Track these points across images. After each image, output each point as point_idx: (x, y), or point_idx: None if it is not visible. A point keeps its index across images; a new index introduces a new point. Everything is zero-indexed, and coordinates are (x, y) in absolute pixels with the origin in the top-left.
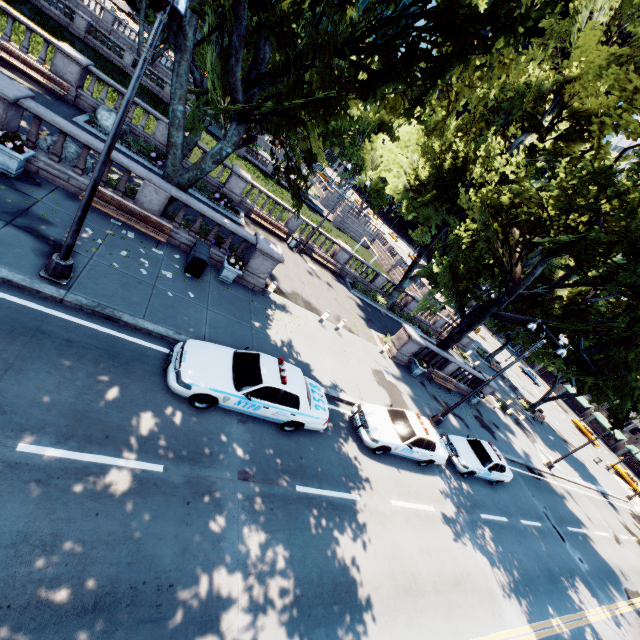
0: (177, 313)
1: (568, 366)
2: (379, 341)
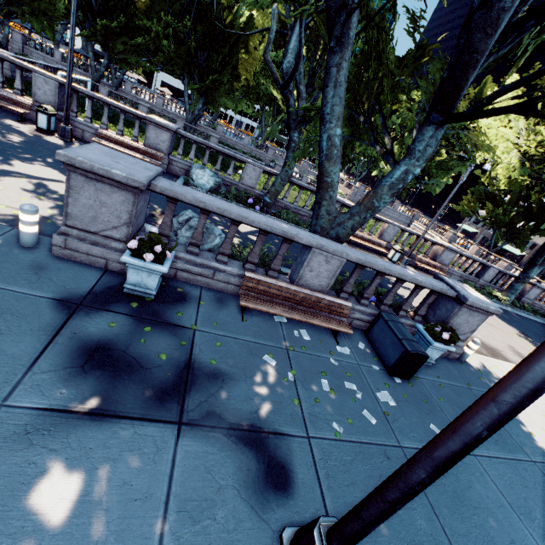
0: (476, 514)
1: None
2: None
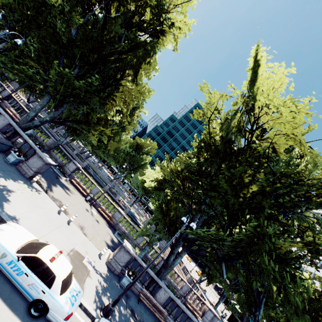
0: None
1: (221, 263)
2: (107, 254)
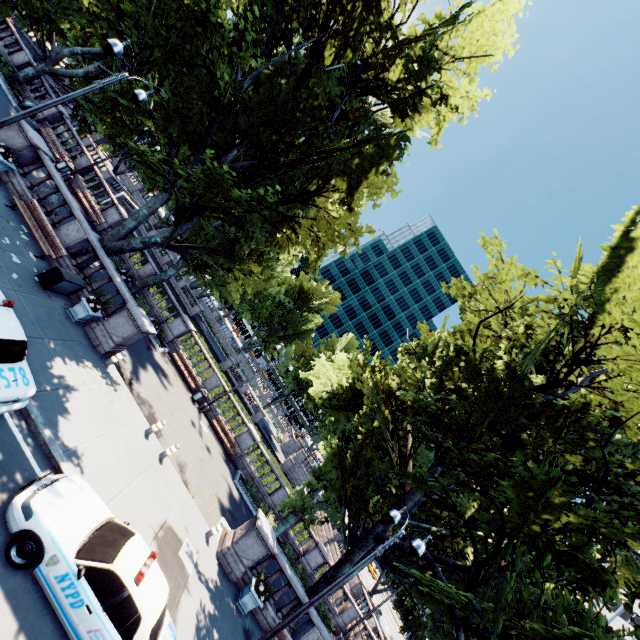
0: None
1: (459, 630)
2: (221, 530)
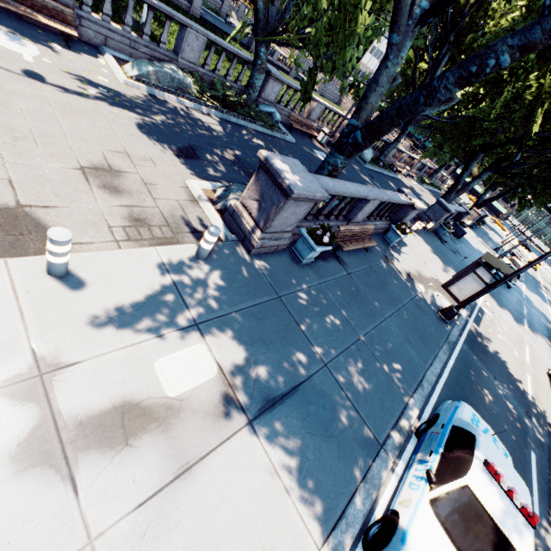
0: None
1: None
2: None
